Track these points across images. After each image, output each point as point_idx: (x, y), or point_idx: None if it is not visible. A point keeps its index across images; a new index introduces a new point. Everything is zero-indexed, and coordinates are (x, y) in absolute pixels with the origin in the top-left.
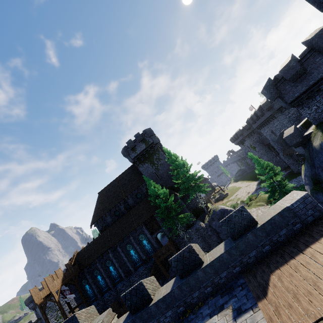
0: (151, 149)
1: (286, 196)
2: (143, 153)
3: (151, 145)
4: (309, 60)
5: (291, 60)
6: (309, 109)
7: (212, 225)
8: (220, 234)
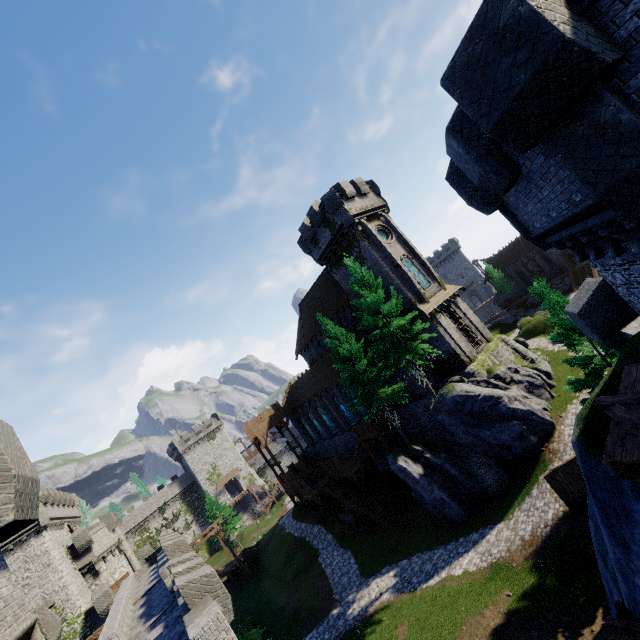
0: (344, 237)
1: (214, 607)
2: (331, 249)
3: (341, 231)
4: None
5: (448, 132)
6: (607, 272)
7: (437, 419)
8: (454, 436)
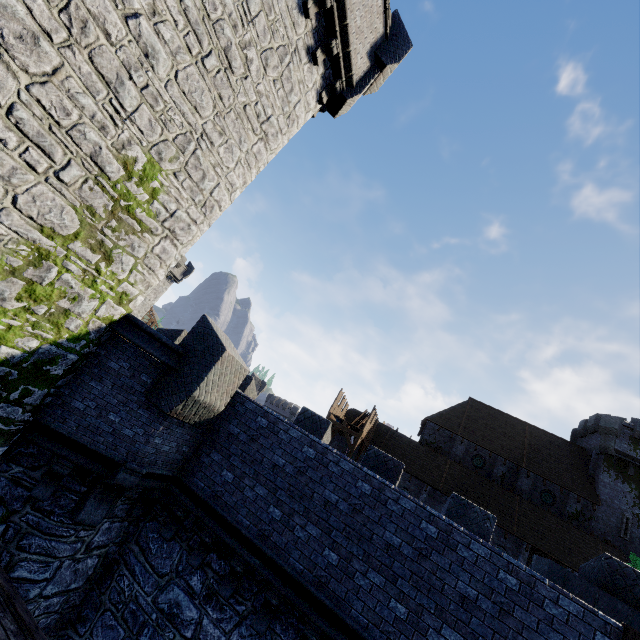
0: None
1: None
2: None
3: None
4: None
5: None
6: None
7: None
8: None
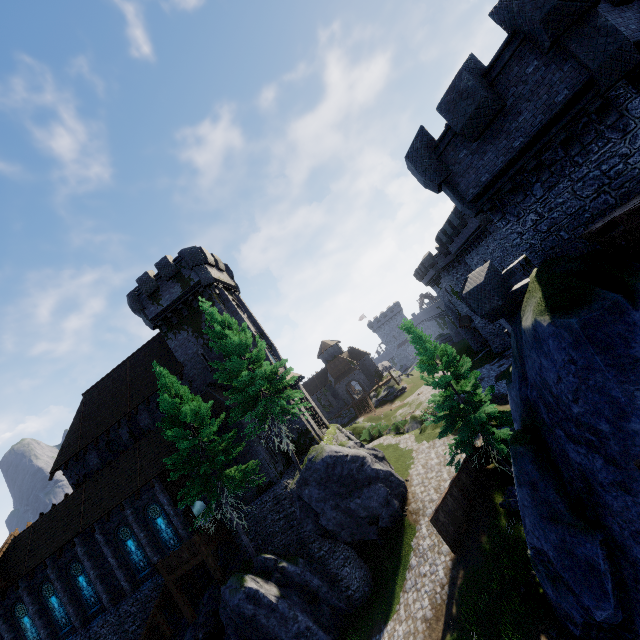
0: (196, 297)
1: None
2: (175, 307)
3: (195, 289)
4: (509, 72)
5: (463, 70)
6: (518, 222)
7: (302, 496)
8: (321, 518)
